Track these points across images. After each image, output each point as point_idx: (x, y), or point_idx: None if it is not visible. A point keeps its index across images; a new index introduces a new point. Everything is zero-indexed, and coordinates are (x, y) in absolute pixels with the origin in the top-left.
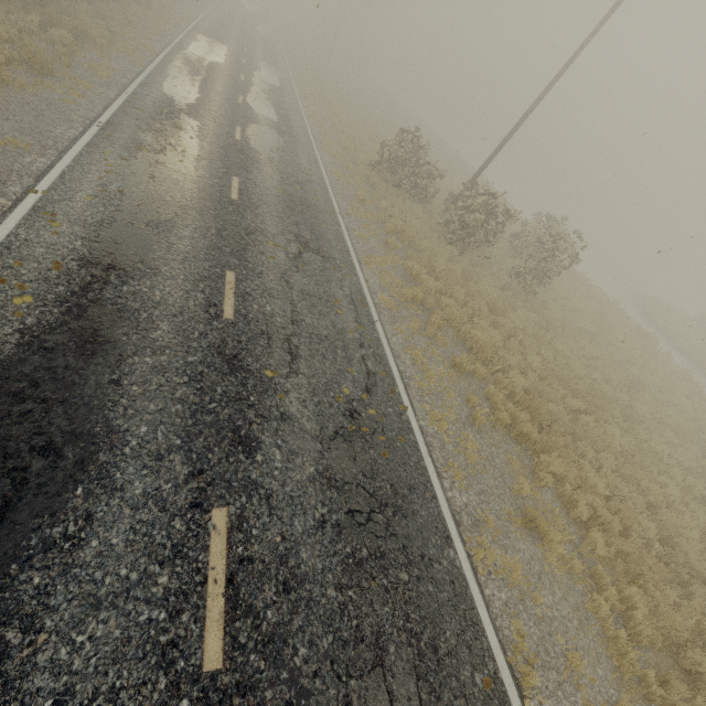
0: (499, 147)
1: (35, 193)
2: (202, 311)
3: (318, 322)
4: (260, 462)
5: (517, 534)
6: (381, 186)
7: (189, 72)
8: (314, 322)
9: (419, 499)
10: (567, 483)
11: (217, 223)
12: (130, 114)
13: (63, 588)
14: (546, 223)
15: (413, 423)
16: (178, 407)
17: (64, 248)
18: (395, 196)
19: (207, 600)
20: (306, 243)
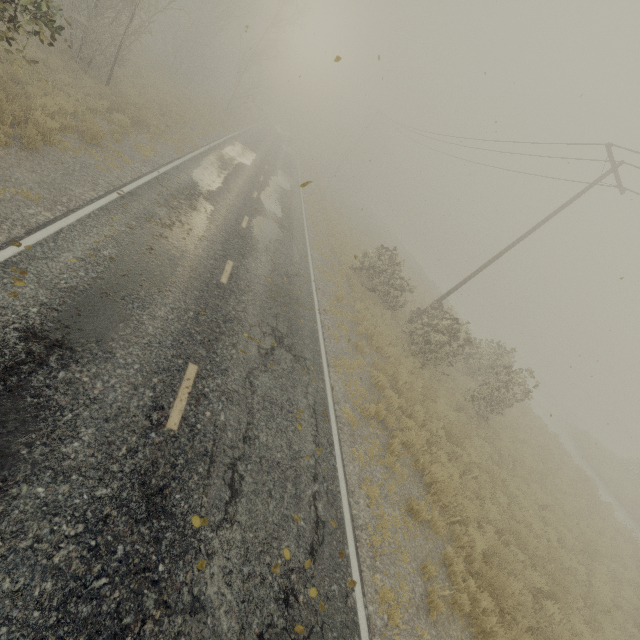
0: (464, 280)
1: (18, 246)
2: (143, 416)
3: (273, 440)
4: None
5: None
6: (358, 289)
7: (219, 166)
8: (269, 440)
9: None
10: None
11: (198, 305)
12: (154, 189)
13: None
14: (498, 350)
15: (360, 611)
16: (46, 585)
17: (13, 313)
18: (369, 300)
19: None
20: (280, 338)
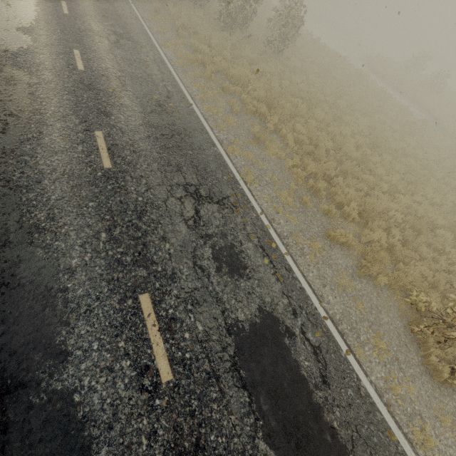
0: None
1: None
2: (65, 67)
3: (135, 71)
4: (114, 119)
5: (254, 147)
6: None
7: None
8: (133, 71)
9: (199, 133)
10: (283, 129)
11: (60, 27)
12: None
13: (40, 149)
14: (288, 4)
15: (196, 110)
16: (66, 102)
17: None
18: (181, 6)
19: (101, 153)
20: (120, 35)
